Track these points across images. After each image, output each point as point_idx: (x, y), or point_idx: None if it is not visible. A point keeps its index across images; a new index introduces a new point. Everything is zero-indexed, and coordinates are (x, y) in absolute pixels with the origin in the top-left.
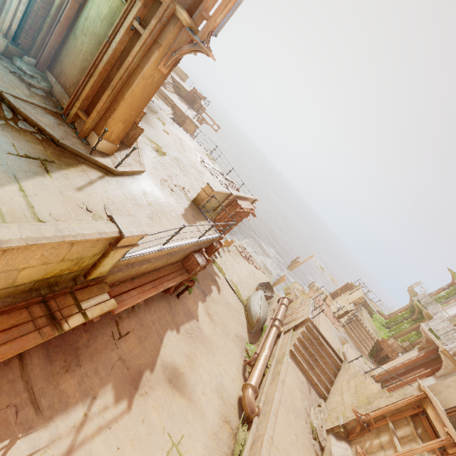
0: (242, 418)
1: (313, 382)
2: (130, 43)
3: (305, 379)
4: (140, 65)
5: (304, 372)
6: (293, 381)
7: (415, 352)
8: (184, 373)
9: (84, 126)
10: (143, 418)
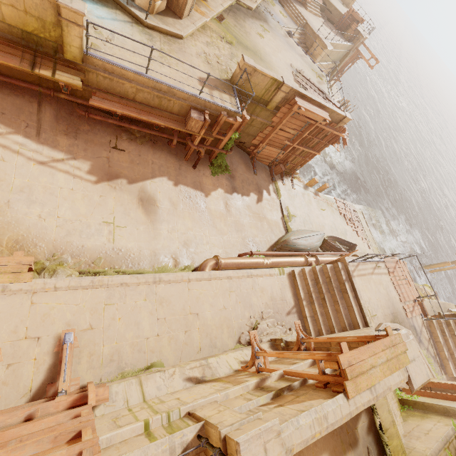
0: (192, 271)
1: (303, 314)
2: None
3: (292, 303)
4: None
5: (298, 299)
6: (268, 287)
7: None
8: (159, 207)
9: None
10: (102, 195)
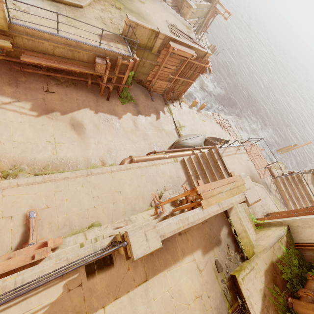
0: None
1: (192, 184)
2: None
3: (185, 178)
4: None
5: (188, 176)
6: (167, 170)
7: None
8: (86, 129)
9: None
10: (43, 124)
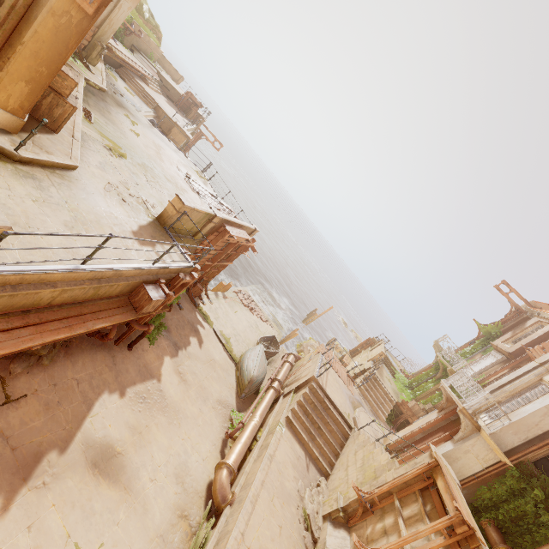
0: (209, 510)
1: (313, 457)
2: None
3: (303, 453)
4: None
5: (303, 445)
6: (285, 456)
7: (435, 413)
8: (122, 453)
9: None
10: (30, 524)
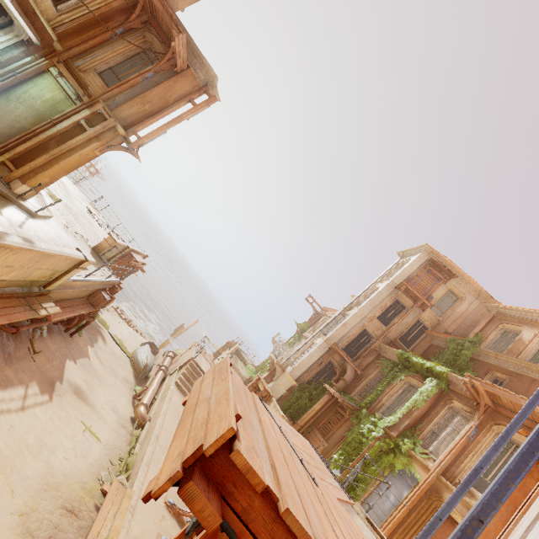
0: (136, 426)
1: None
2: (73, 129)
3: None
4: (80, 147)
5: None
6: (177, 401)
7: (266, 373)
8: (85, 392)
9: (11, 174)
10: (62, 409)
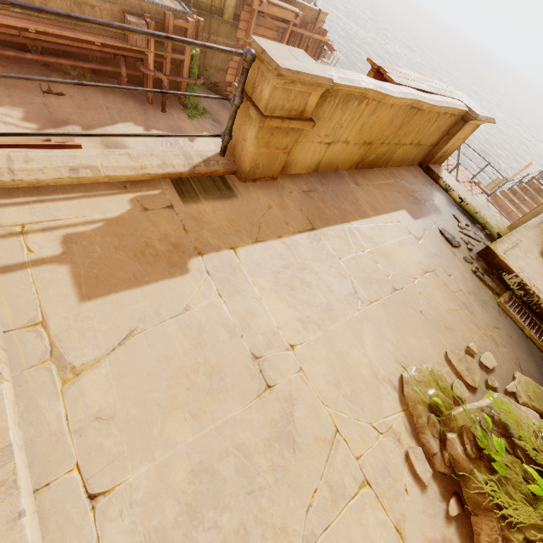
0: None
1: None
2: None
3: None
4: None
5: None
6: None
7: None
8: None
9: None
10: None
